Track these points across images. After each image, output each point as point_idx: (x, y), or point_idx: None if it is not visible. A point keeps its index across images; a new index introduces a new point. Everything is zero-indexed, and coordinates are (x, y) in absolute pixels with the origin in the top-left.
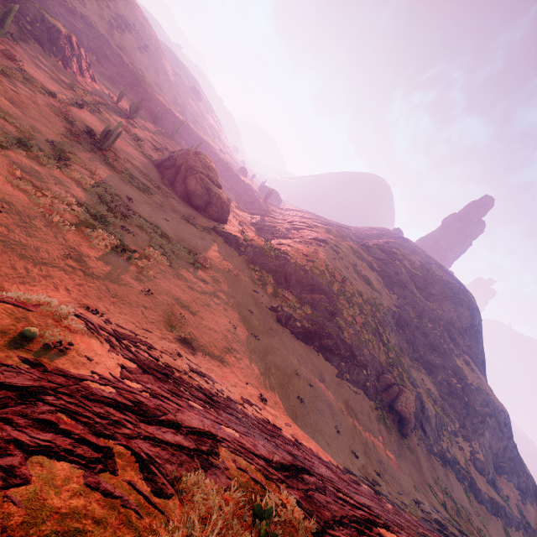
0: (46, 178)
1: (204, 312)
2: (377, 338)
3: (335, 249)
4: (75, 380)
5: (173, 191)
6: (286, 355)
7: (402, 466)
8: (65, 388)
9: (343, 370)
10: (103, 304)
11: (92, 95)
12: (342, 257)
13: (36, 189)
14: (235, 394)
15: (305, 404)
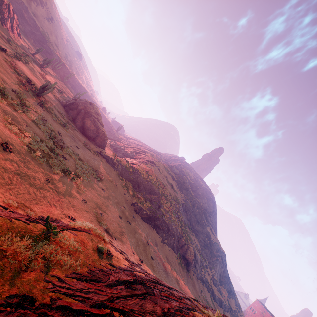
0: (21, 121)
1: (108, 210)
2: (178, 219)
3: (158, 168)
4: (131, 272)
5: (75, 125)
6: (141, 232)
7: (190, 288)
8: (137, 277)
9: (164, 238)
10: (71, 212)
11: (20, 47)
12: (162, 172)
13: (19, 131)
14: (135, 261)
15: (154, 260)
